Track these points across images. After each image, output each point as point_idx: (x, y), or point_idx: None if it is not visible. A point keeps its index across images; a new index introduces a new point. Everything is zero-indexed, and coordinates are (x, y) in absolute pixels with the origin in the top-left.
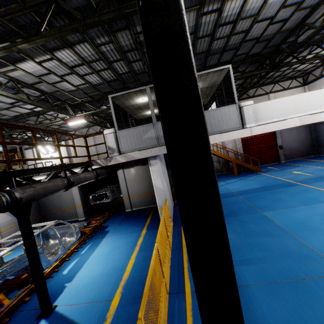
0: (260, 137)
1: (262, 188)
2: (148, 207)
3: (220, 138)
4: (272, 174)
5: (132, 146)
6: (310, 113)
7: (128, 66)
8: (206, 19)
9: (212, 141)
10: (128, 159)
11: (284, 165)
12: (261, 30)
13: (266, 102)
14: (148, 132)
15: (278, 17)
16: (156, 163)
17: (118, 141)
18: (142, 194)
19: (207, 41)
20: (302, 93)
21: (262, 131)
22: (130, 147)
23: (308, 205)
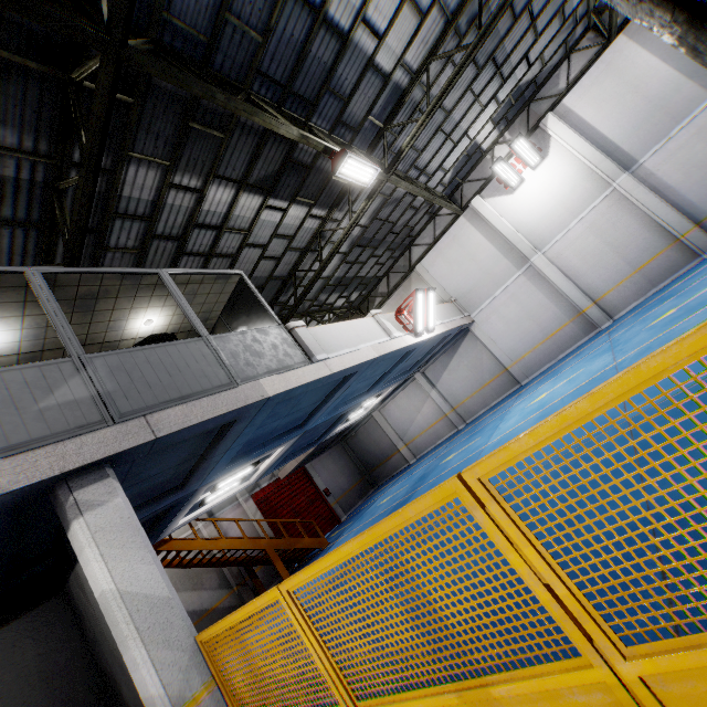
0: (287, 485)
1: None
2: None
3: (285, 383)
4: (356, 527)
5: None
6: (377, 342)
7: None
8: (176, 200)
9: (271, 390)
10: None
11: (352, 516)
12: (251, 265)
13: (322, 326)
14: (52, 386)
15: (270, 249)
16: (109, 494)
17: None
18: None
19: (169, 251)
20: (355, 320)
21: (343, 366)
22: None
23: None
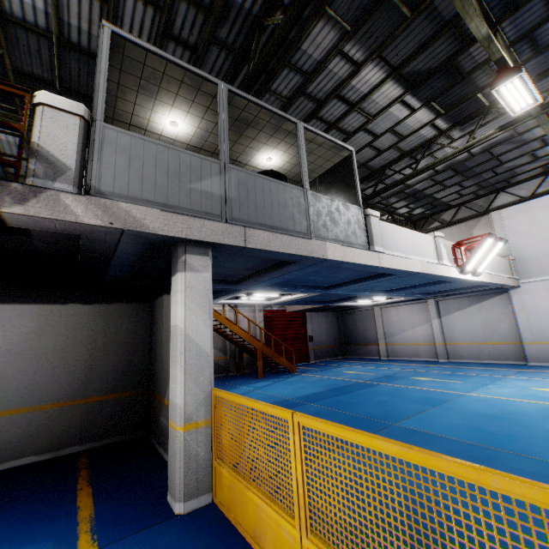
0: (288, 318)
1: (335, 390)
2: (56, 455)
3: (342, 254)
4: (320, 375)
5: (144, 188)
6: (426, 260)
7: (157, 41)
8: (336, 66)
9: (331, 254)
10: (116, 222)
11: (319, 365)
12: (357, 147)
13: (390, 224)
14: (202, 176)
15: (379, 141)
16: (204, 267)
17: (89, 152)
18: (46, 404)
19: (306, 110)
20: (418, 232)
21: (390, 265)
22: (133, 188)
23: (437, 406)
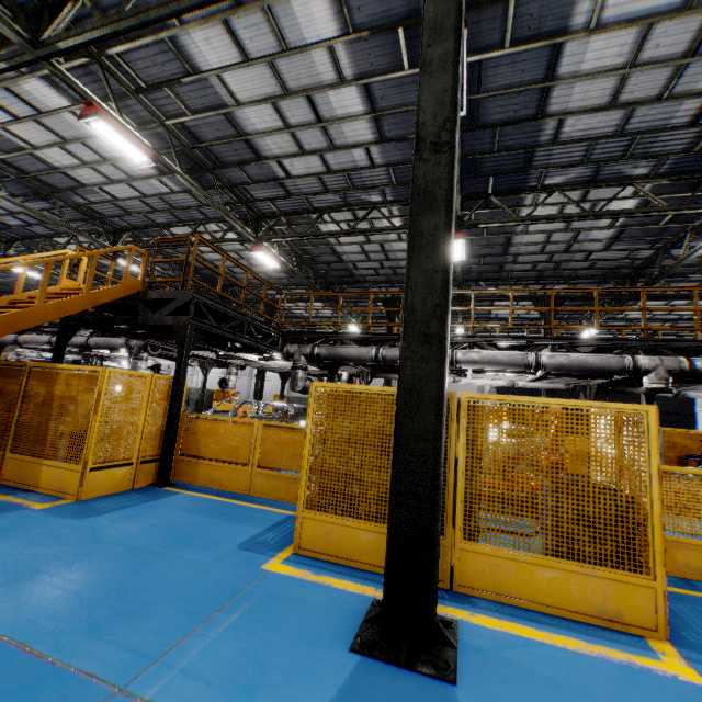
0: None
1: None
2: None
3: None
4: None
5: None
6: None
7: None
8: None
9: None
10: None
11: None
12: None
13: None
14: None
15: None
16: None
17: None
18: None
19: None
20: None
21: None
22: None
23: None
